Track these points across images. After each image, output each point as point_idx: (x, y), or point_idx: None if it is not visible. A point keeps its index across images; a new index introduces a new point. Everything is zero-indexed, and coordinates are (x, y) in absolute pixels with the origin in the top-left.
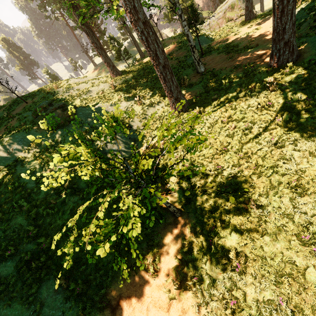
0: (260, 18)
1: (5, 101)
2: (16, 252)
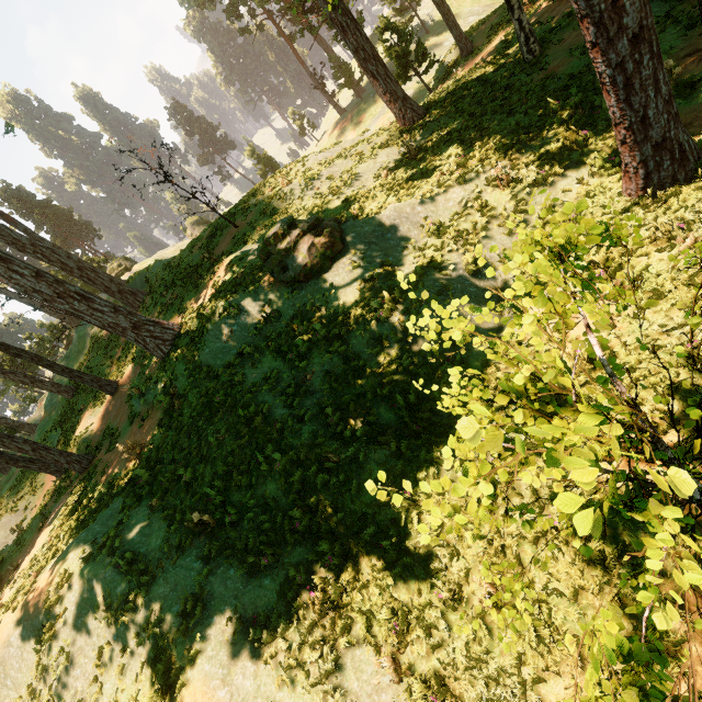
0: None
1: (194, 228)
2: (276, 560)
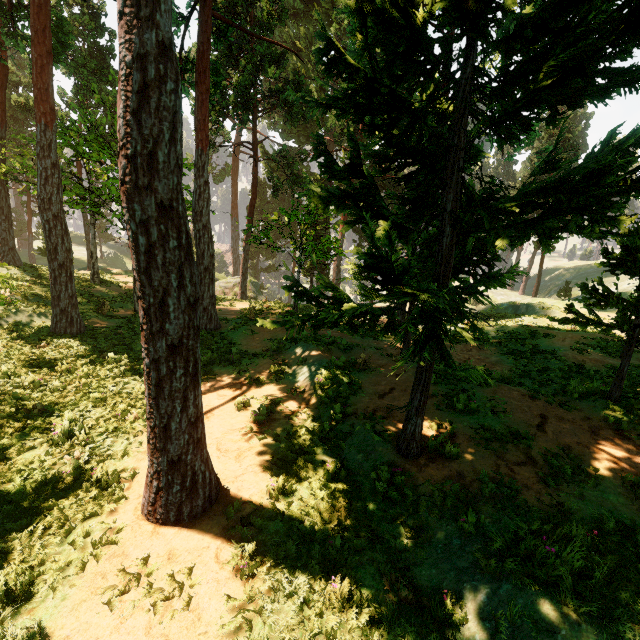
0: (245, 301)
1: None
2: None
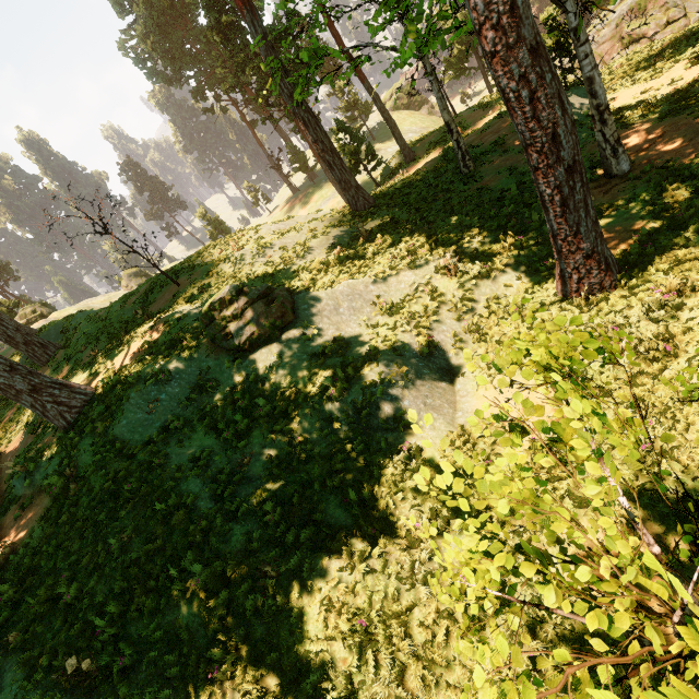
0: None
1: (130, 279)
2: None
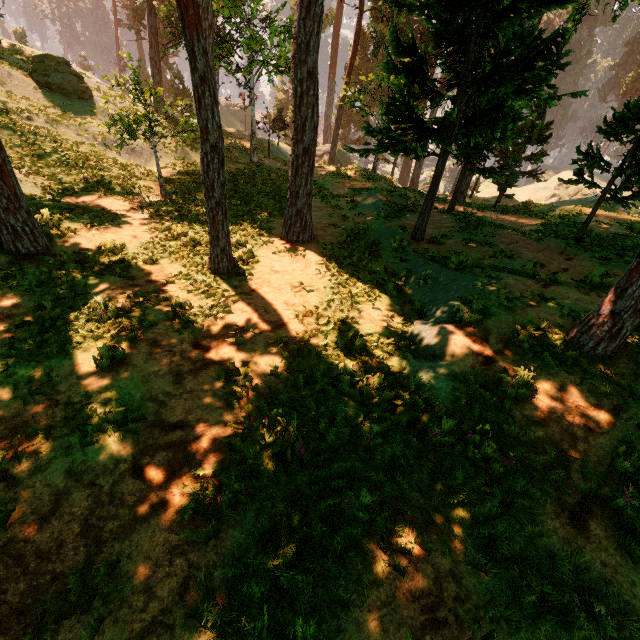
0: (333, 166)
1: None
2: None
